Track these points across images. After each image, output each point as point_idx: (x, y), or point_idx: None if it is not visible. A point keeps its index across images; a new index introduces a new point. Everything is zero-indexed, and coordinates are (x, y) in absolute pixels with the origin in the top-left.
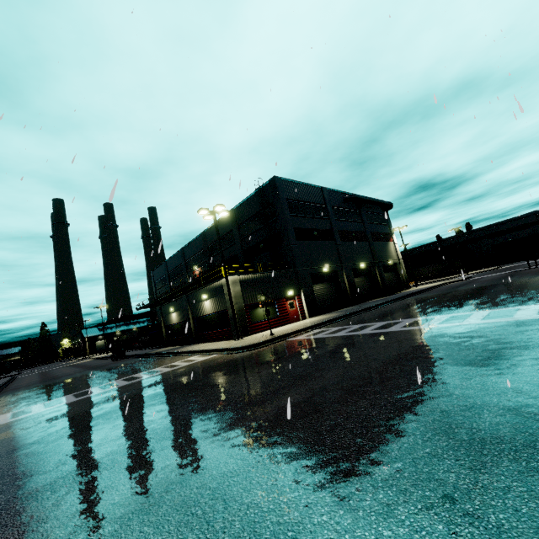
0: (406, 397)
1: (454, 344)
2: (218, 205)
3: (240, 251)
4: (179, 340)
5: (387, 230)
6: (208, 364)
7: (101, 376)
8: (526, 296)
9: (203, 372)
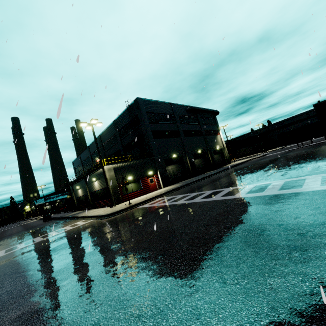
0: (135, 287)
1: (213, 219)
2: (92, 119)
3: (121, 147)
4: (84, 206)
5: (216, 128)
6: (78, 230)
7: (21, 237)
8: (283, 171)
9: (66, 239)
